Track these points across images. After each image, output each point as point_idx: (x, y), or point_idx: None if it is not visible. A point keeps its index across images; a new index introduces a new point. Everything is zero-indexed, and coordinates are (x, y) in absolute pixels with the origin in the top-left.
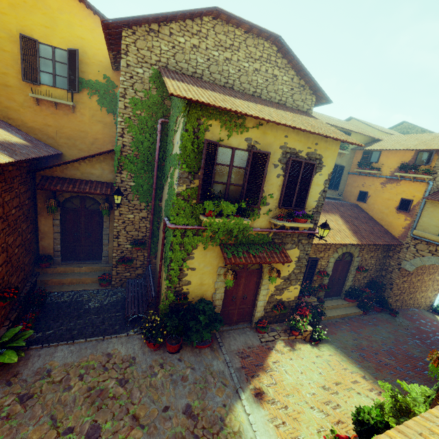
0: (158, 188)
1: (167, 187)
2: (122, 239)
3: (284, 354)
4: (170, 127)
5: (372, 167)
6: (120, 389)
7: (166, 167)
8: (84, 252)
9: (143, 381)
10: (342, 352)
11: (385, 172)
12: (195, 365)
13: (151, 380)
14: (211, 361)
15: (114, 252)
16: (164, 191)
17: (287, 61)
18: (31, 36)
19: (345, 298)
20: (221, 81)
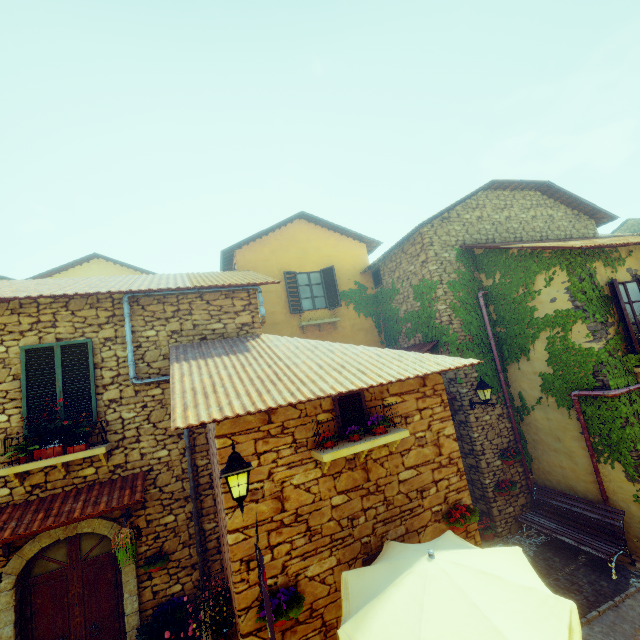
0: (502, 371)
1: (530, 361)
2: (488, 453)
3: None
4: (505, 294)
5: None
6: None
7: (511, 339)
8: None
9: None
10: None
11: None
12: None
13: None
14: None
15: (486, 478)
16: (518, 369)
17: (553, 199)
18: (289, 270)
19: None
20: (511, 238)
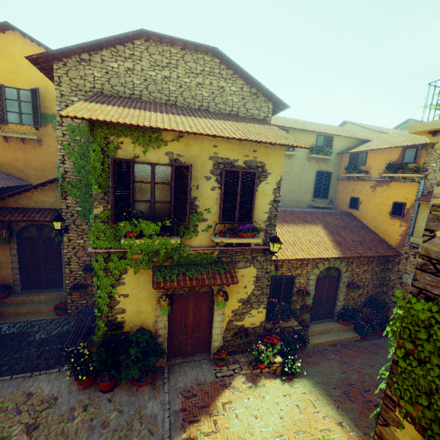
0: None
1: None
2: (74, 265)
3: (241, 393)
4: None
5: (359, 170)
6: (24, 438)
7: None
8: (45, 280)
9: (55, 427)
10: (321, 389)
11: (374, 174)
12: (125, 407)
13: (66, 426)
14: (146, 402)
15: (66, 279)
16: None
17: (233, 71)
18: None
19: (338, 320)
20: (163, 99)
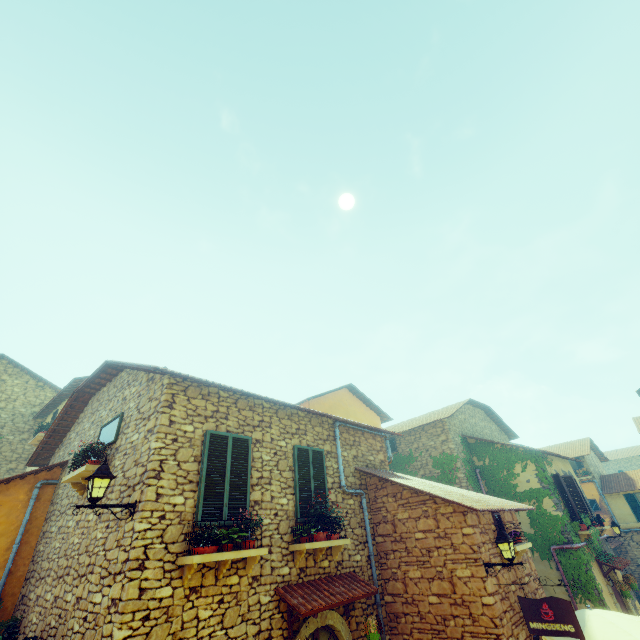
0: None
1: None
2: None
3: None
4: (494, 473)
5: None
6: None
7: None
8: None
9: None
10: None
11: None
12: None
13: None
14: None
15: None
16: None
17: (489, 417)
18: None
19: None
20: (479, 436)
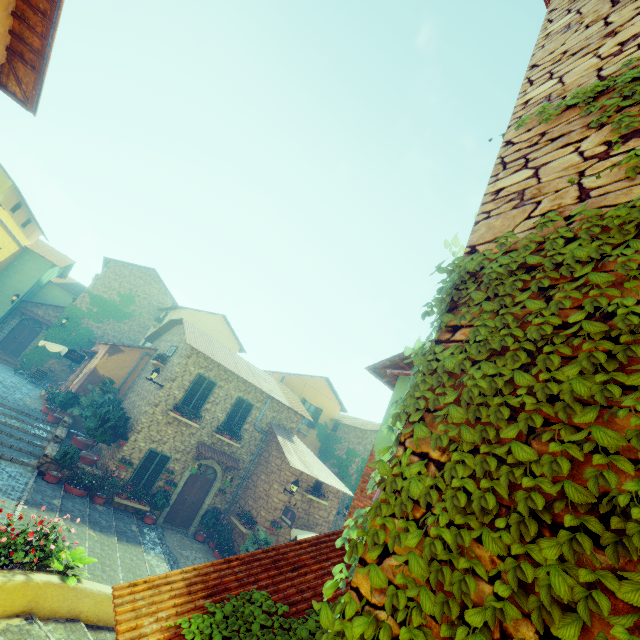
0: None
1: None
2: None
3: None
4: None
5: None
6: None
7: None
8: None
9: None
10: None
11: None
12: None
13: None
14: None
15: None
16: None
17: None
18: (305, 397)
19: None
20: None
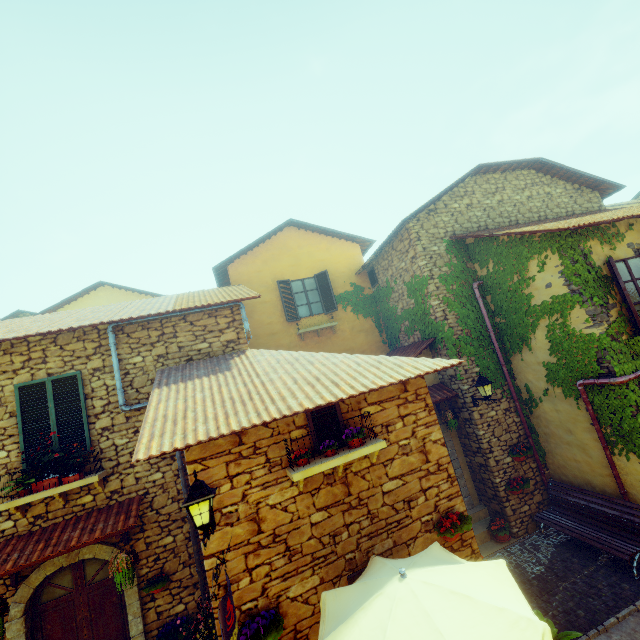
0: (505, 363)
1: (532, 351)
2: (496, 451)
3: None
4: (500, 283)
5: None
6: None
7: (511, 330)
8: None
9: None
10: None
11: None
12: None
13: None
14: None
15: (495, 476)
16: (522, 360)
17: (550, 176)
18: (283, 279)
19: None
20: (505, 223)
